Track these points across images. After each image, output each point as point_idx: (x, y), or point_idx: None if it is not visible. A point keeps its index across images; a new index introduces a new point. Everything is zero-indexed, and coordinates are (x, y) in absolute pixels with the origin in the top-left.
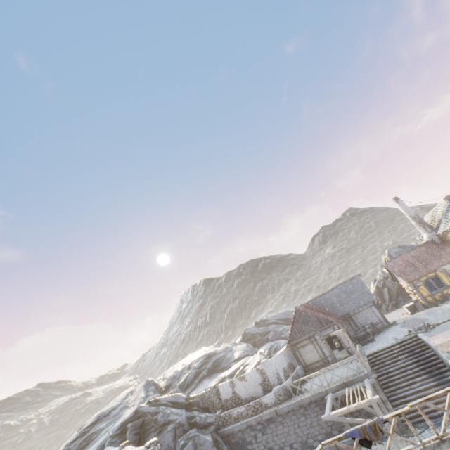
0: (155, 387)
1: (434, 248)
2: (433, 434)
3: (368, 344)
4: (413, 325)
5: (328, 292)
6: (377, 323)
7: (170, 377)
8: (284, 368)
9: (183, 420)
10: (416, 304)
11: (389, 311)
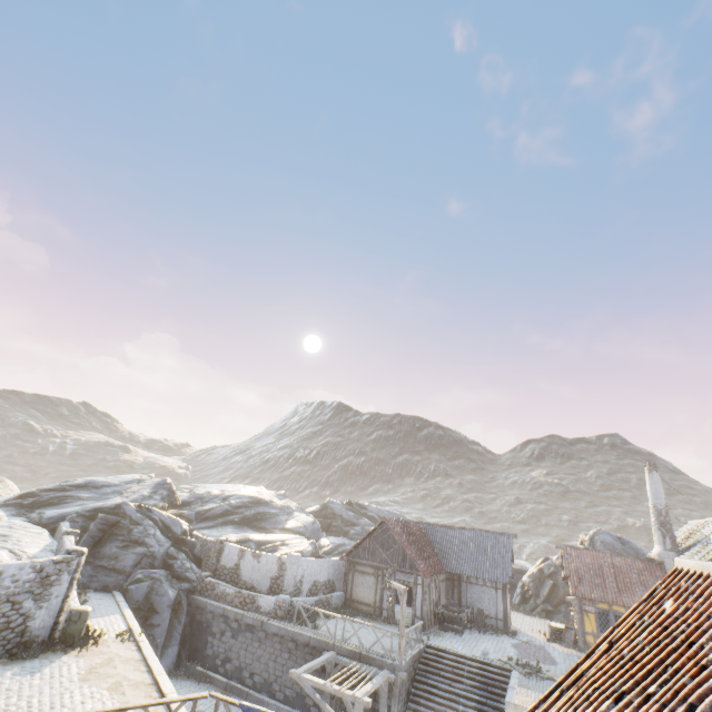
0: (169, 494)
1: (656, 576)
2: None
3: (448, 633)
4: (529, 655)
5: (455, 528)
6: (489, 616)
7: (197, 494)
8: (317, 581)
9: (159, 552)
10: (567, 632)
11: (531, 614)
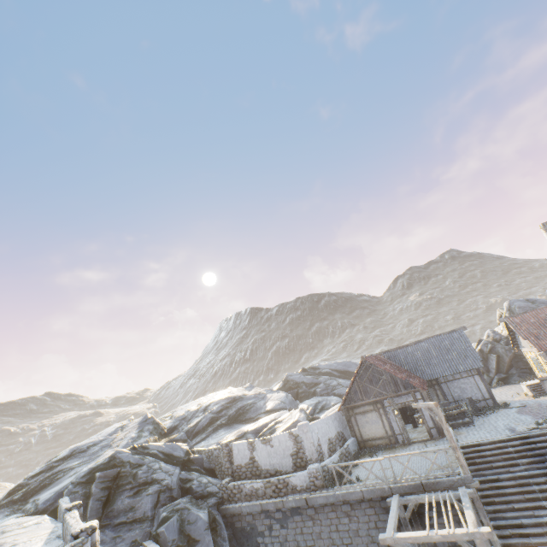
0: (154, 427)
1: None
2: None
3: (461, 429)
4: (543, 414)
5: (411, 344)
6: (480, 400)
7: (179, 417)
8: (330, 438)
9: (172, 482)
10: (545, 383)
11: (493, 386)
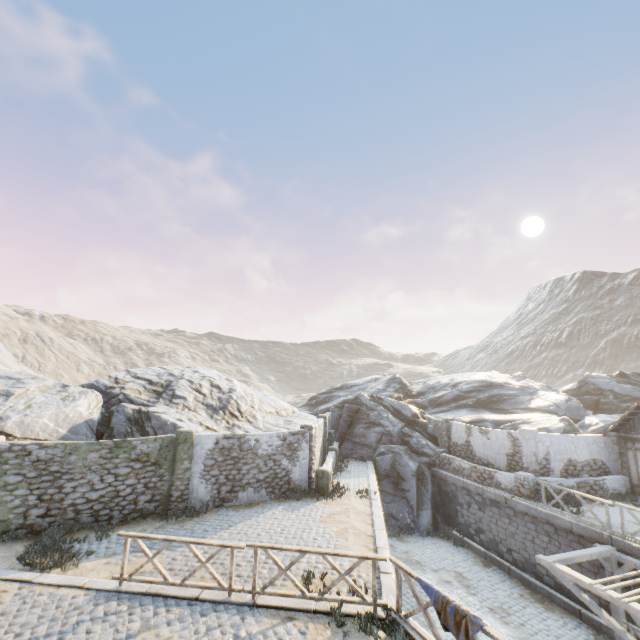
0: (400, 387)
1: None
2: None
3: None
4: None
5: None
6: None
7: (428, 385)
8: (572, 460)
9: (393, 431)
10: None
11: None
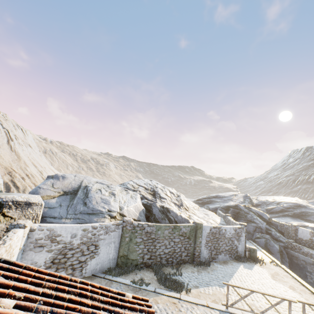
0: (249, 201)
1: None
2: None
3: None
4: None
5: None
6: None
7: (261, 201)
8: None
9: (262, 227)
10: None
11: None
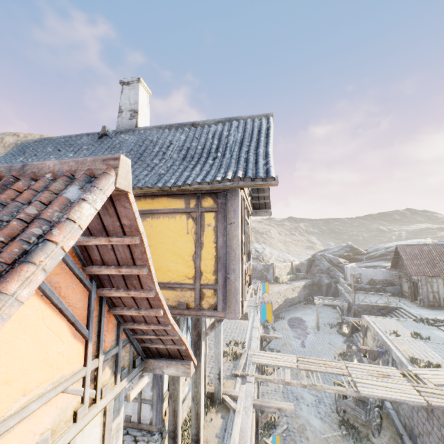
0: (351, 250)
1: None
2: (337, 339)
3: None
4: None
5: None
6: None
7: (375, 248)
8: (373, 279)
9: (323, 268)
10: None
11: None
